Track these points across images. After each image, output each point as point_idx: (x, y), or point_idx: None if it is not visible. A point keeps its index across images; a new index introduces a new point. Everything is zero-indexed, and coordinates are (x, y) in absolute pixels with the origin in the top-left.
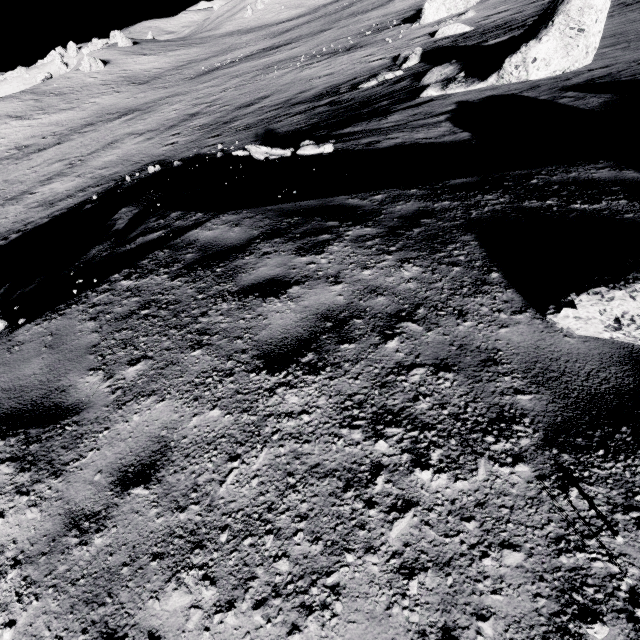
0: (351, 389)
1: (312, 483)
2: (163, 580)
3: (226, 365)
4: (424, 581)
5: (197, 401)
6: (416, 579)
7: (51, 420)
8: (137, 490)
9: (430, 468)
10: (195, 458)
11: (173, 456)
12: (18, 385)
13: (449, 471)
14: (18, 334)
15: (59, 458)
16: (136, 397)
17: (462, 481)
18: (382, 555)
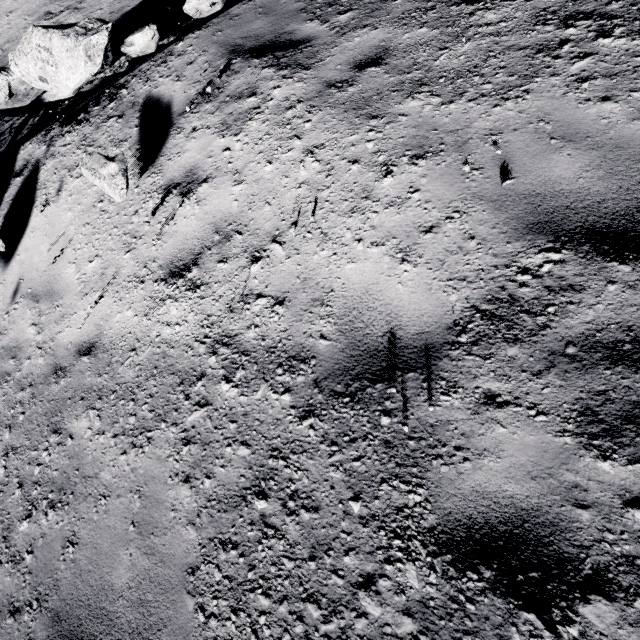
0: (546, 5)
1: (509, 54)
2: (402, 98)
3: (427, 5)
4: (594, 83)
5: (406, 26)
6: (588, 83)
7: (289, 47)
8: (371, 69)
9: (612, 37)
10: (412, 52)
11: (394, 53)
12: (252, 34)
13: (628, 37)
14: (231, 11)
15: (305, 62)
16: (353, 30)
17: (638, 41)
18: (563, 77)
